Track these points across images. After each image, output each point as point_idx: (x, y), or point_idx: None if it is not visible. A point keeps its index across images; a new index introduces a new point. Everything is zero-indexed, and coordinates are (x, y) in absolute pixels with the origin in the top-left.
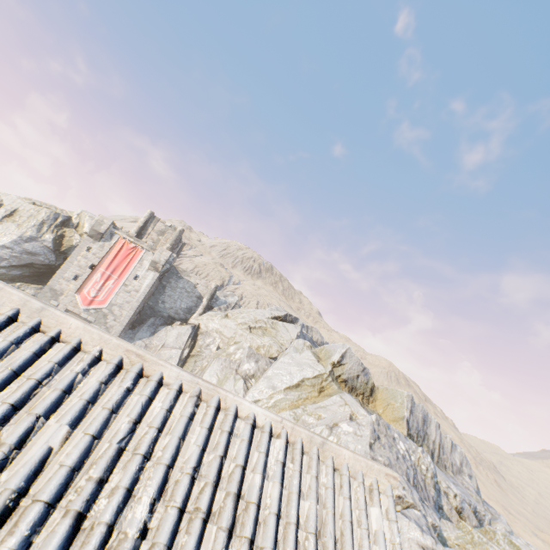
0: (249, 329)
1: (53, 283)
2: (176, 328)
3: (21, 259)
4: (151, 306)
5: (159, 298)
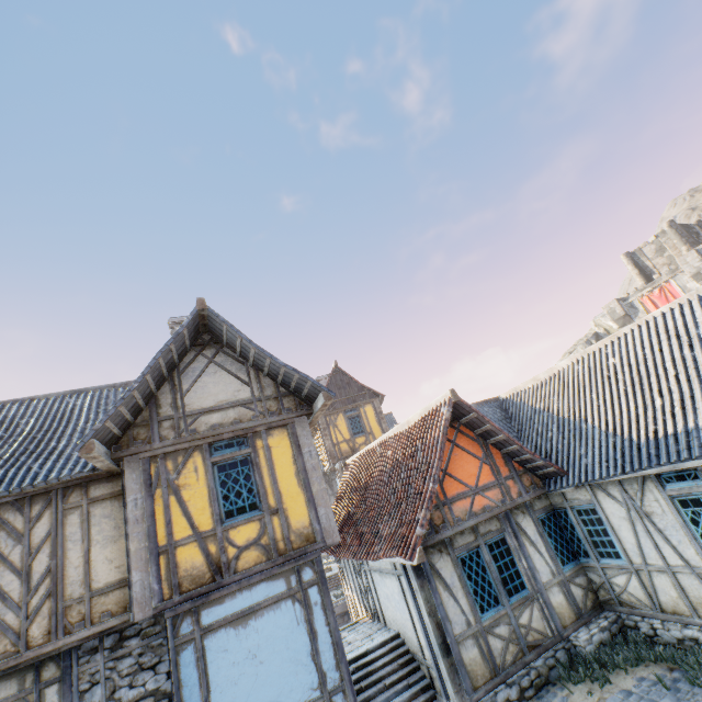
0: None
1: None
2: None
3: None
4: None
5: None
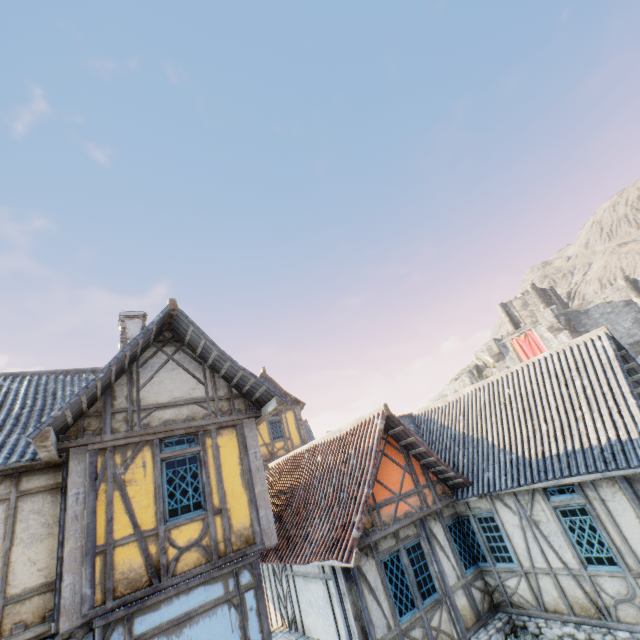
0: None
1: None
2: None
3: None
4: None
5: None
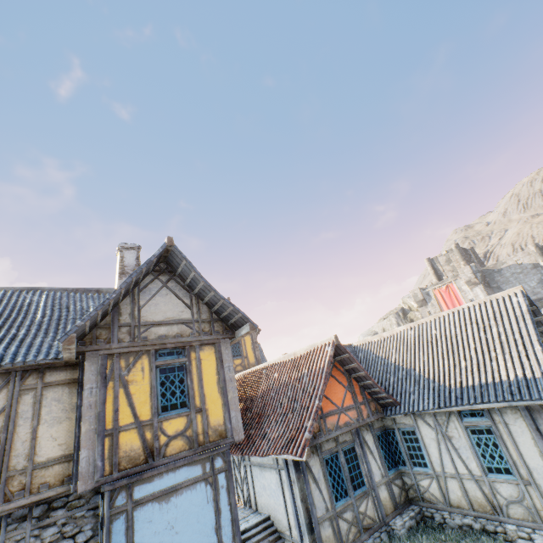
0: None
1: None
2: None
3: None
4: None
5: None
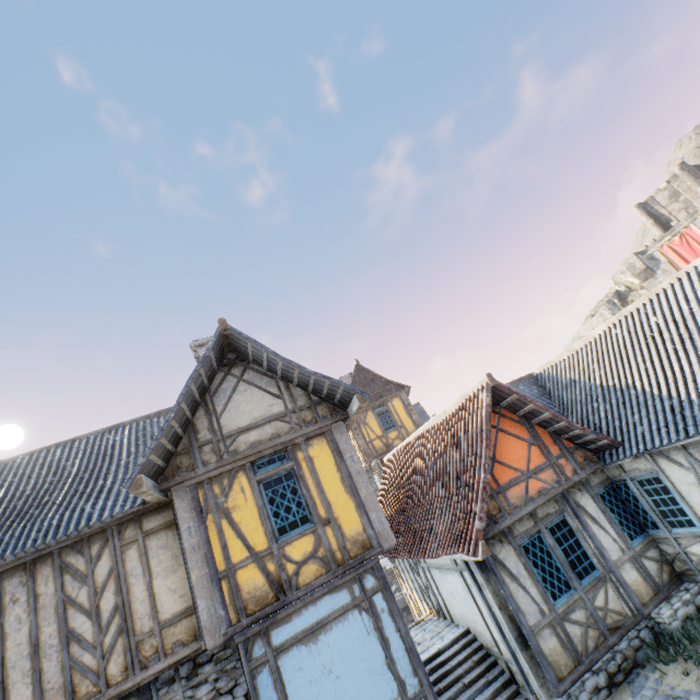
0: None
1: None
2: None
3: None
4: None
5: None
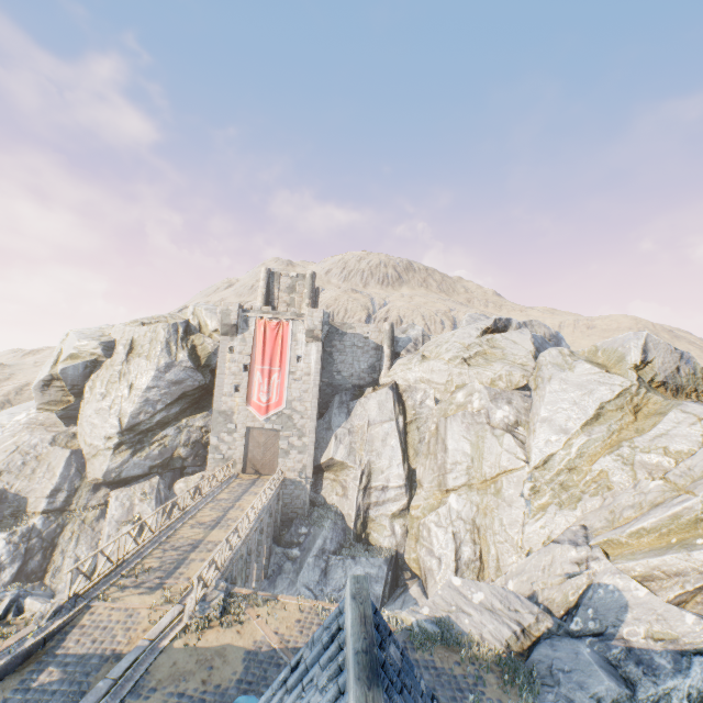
0: (465, 362)
1: (218, 405)
2: (372, 397)
3: (172, 394)
4: (328, 383)
5: (331, 370)
